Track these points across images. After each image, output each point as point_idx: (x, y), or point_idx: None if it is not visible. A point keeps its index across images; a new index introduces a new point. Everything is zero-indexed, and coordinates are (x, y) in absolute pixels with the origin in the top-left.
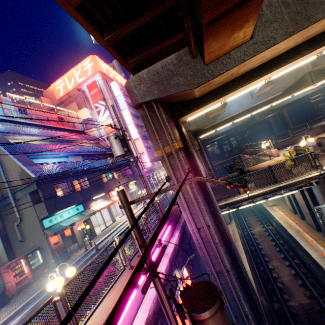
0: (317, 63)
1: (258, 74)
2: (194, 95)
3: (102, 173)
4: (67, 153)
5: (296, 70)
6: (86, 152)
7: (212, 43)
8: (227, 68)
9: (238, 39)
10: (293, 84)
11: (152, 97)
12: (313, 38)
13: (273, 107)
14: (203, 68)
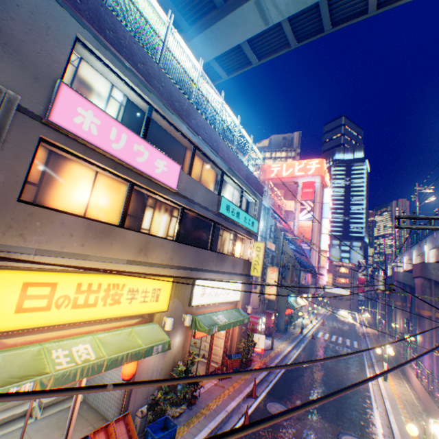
0: None
1: None
2: None
3: (302, 273)
4: (294, 247)
5: None
6: (298, 249)
7: None
8: None
9: None
10: None
11: None
12: None
13: None
14: None
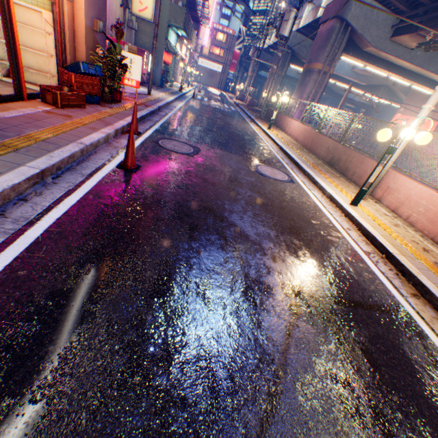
0: (396, 85)
1: (391, 70)
2: (365, 49)
3: None
4: None
5: (386, 78)
6: None
7: (406, 38)
8: (392, 54)
9: (410, 46)
10: (374, 86)
11: (355, 26)
12: (418, 75)
13: (335, 90)
14: (387, 41)
